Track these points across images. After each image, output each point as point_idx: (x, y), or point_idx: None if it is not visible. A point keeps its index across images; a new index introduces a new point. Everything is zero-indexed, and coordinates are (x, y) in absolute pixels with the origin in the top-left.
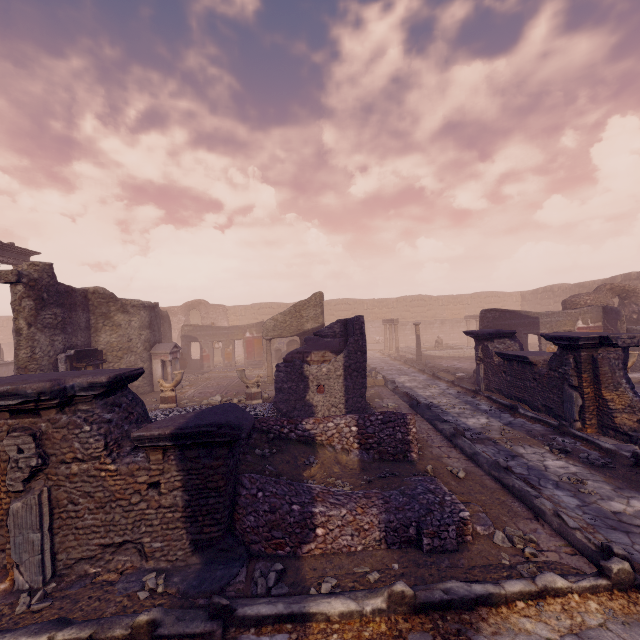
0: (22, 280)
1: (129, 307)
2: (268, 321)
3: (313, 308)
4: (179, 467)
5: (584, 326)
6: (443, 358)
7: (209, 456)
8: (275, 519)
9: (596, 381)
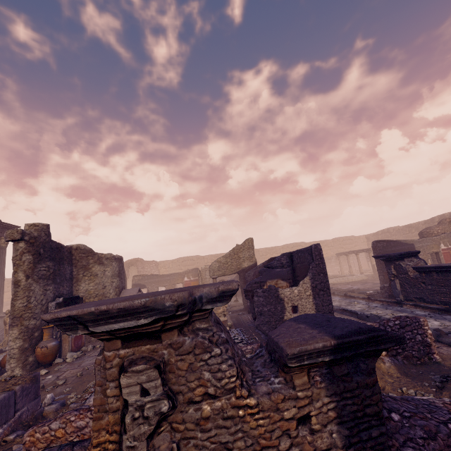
0: (24, 238)
1: (104, 259)
2: (213, 263)
3: (247, 250)
4: (329, 390)
5: (445, 248)
6: (335, 284)
7: (356, 372)
8: (439, 448)
9: None
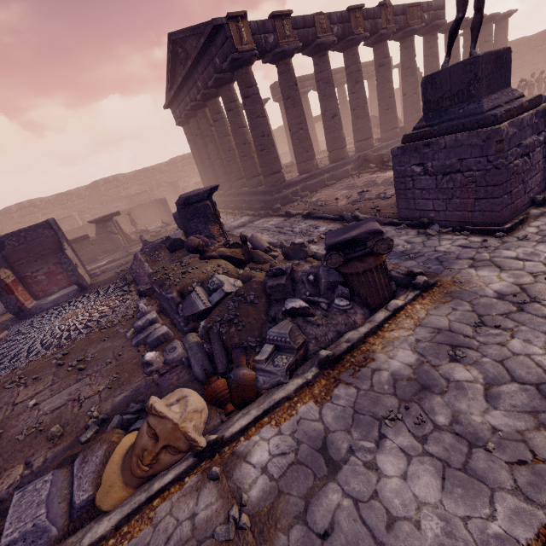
0: None
1: None
2: None
3: None
4: None
5: None
6: None
7: None
8: None
9: (120, 229)
